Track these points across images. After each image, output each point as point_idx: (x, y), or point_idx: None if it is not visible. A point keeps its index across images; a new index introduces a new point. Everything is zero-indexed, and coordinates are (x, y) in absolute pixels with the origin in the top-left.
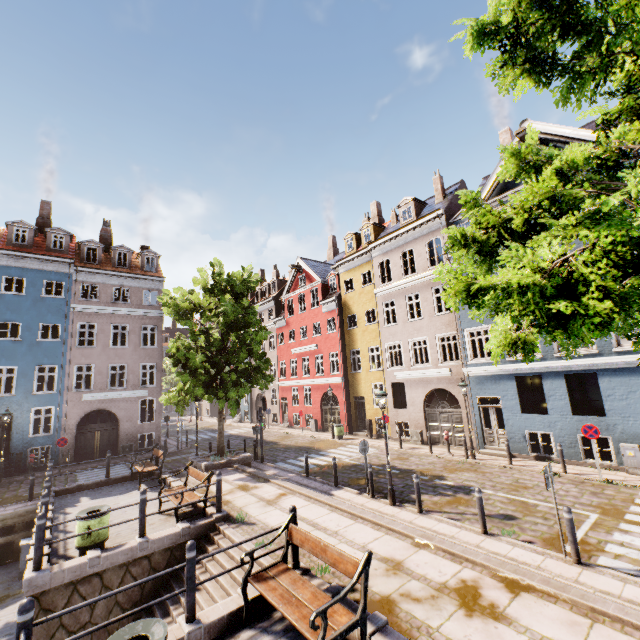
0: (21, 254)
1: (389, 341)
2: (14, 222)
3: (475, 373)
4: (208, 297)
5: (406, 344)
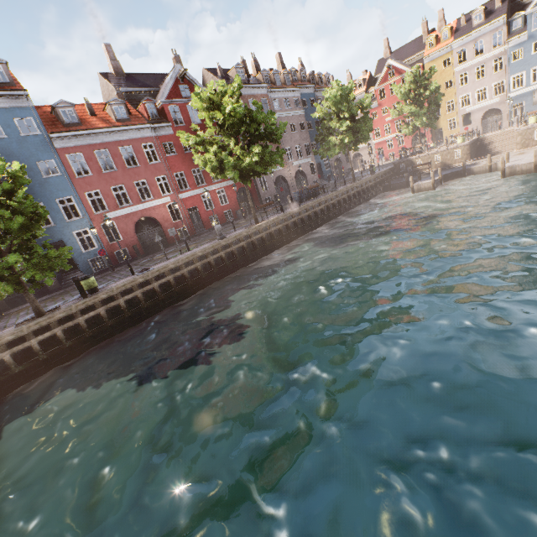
0: (302, 86)
1: (462, 95)
2: (291, 69)
3: (513, 95)
4: (411, 86)
5: (473, 93)
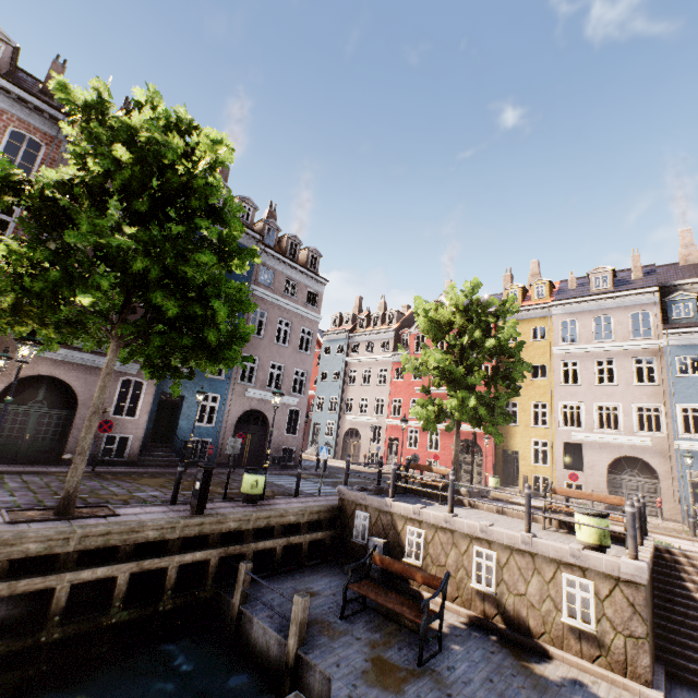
0: None
1: (566, 400)
2: None
3: (688, 447)
4: (456, 315)
5: (590, 406)
